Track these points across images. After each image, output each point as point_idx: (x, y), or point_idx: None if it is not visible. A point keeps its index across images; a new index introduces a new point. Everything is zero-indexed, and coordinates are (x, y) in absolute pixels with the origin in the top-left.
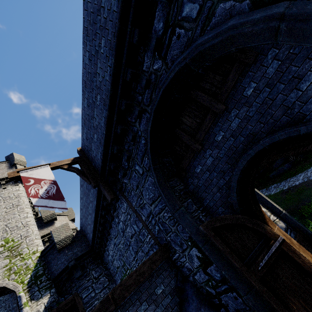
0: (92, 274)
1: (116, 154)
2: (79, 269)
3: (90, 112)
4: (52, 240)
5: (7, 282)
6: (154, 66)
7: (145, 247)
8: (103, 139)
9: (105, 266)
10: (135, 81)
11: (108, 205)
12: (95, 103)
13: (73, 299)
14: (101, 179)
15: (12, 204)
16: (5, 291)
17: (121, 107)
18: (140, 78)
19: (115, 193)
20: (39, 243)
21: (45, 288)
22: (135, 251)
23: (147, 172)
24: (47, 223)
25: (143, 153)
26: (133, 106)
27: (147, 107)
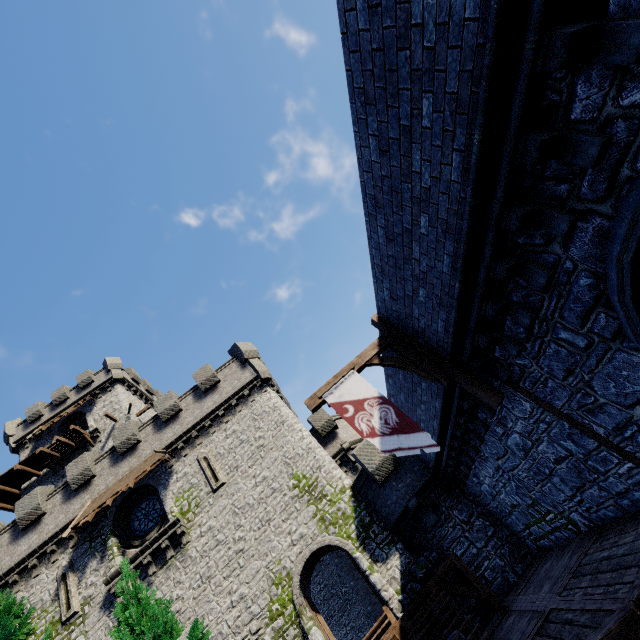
0: (455, 516)
1: (485, 316)
2: (429, 511)
3: (399, 251)
4: (346, 461)
5: (329, 539)
6: (625, 99)
7: (612, 484)
8: (454, 298)
9: (472, 500)
10: (549, 157)
11: (474, 406)
12: (414, 231)
13: (452, 564)
14: (452, 366)
15: (275, 422)
16: (330, 549)
17: (506, 225)
18: (566, 146)
19: (489, 384)
20: (341, 474)
21: (385, 543)
22: (572, 487)
23: (610, 344)
24: (327, 436)
25: (585, 306)
26: (544, 213)
27: (599, 204)
